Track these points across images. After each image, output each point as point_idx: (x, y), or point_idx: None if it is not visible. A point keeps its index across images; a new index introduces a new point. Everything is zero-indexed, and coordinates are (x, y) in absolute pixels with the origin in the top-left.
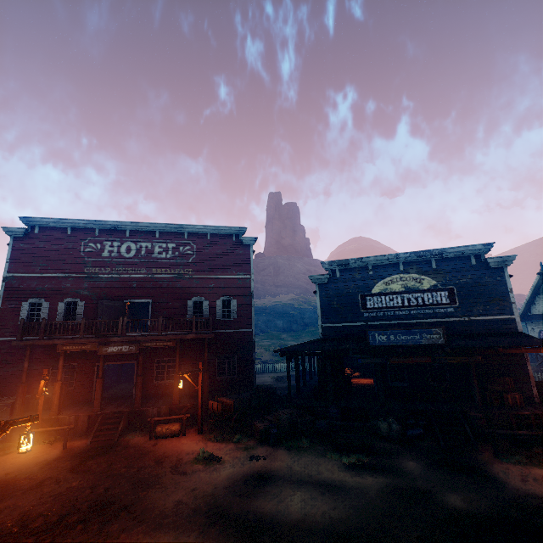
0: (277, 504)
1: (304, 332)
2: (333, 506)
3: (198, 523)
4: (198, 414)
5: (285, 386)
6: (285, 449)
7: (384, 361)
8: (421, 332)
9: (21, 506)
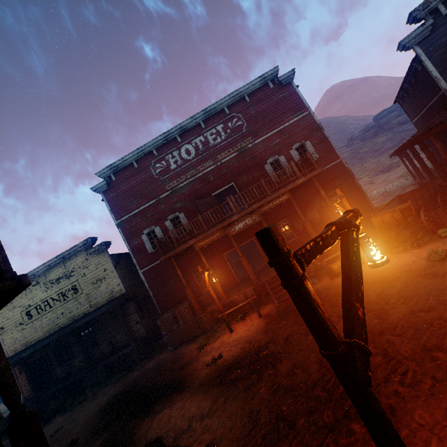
0: None
1: None
2: None
3: None
4: None
5: None
6: None
7: None
8: None
9: (305, 363)
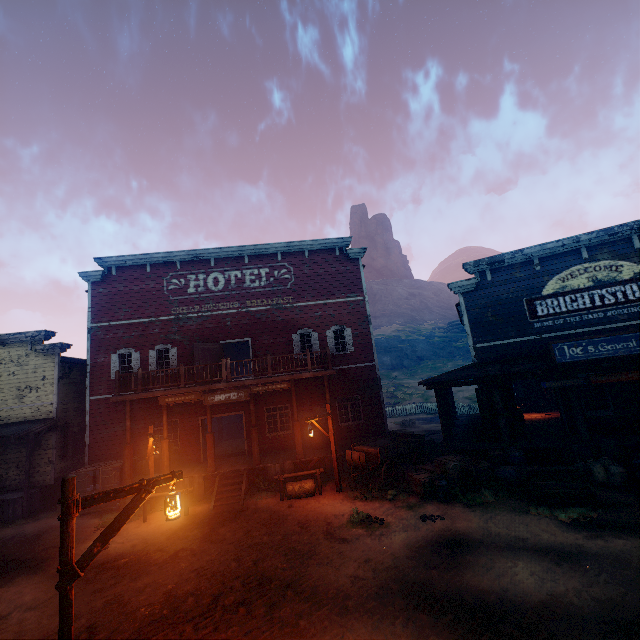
0: (497, 579)
1: (419, 367)
2: (586, 581)
3: (397, 605)
4: (334, 468)
5: (417, 431)
6: (463, 505)
7: (582, 383)
8: (637, 336)
9: (162, 583)
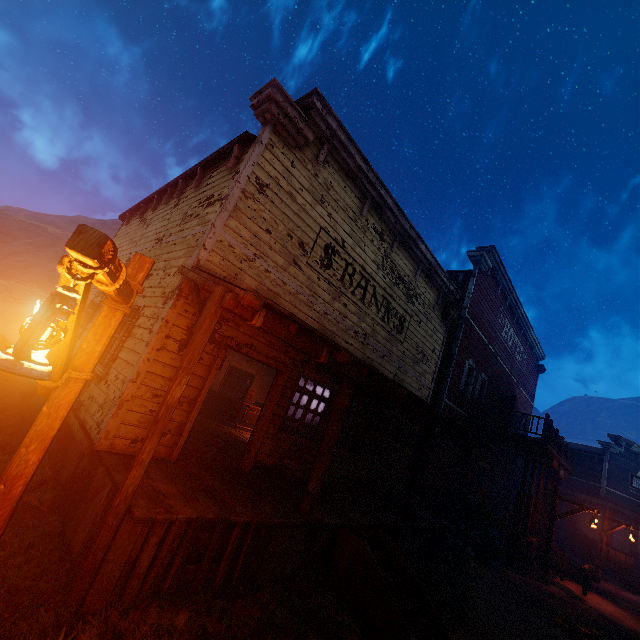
0: None
1: None
2: None
3: None
4: (602, 560)
5: None
6: None
7: None
8: None
9: None
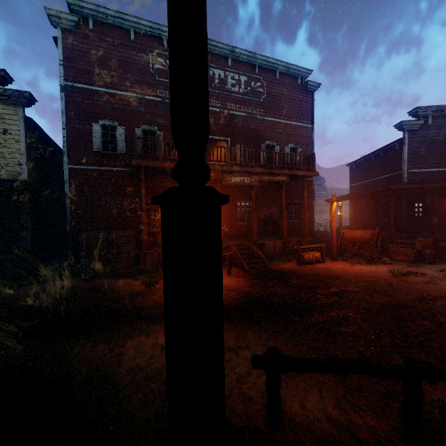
0: None
1: None
2: None
3: None
4: (334, 243)
5: None
6: None
7: None
8: None
9: (343, 316)
